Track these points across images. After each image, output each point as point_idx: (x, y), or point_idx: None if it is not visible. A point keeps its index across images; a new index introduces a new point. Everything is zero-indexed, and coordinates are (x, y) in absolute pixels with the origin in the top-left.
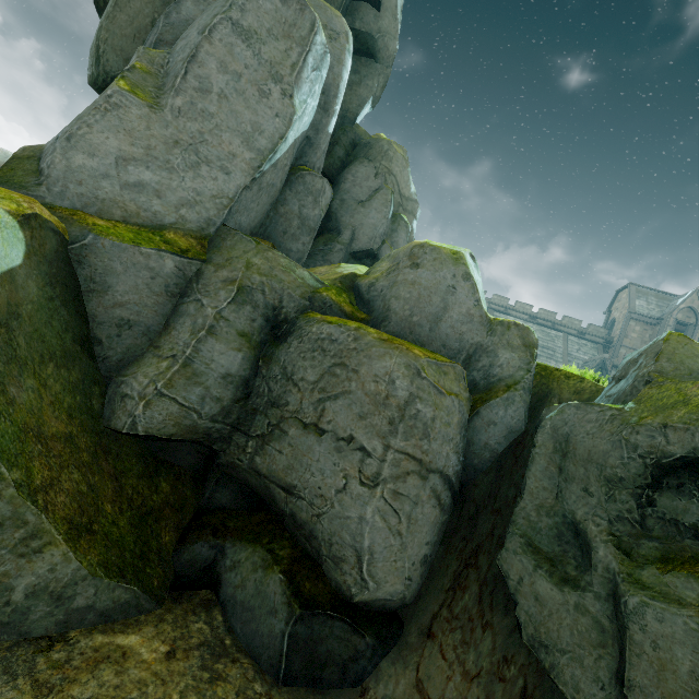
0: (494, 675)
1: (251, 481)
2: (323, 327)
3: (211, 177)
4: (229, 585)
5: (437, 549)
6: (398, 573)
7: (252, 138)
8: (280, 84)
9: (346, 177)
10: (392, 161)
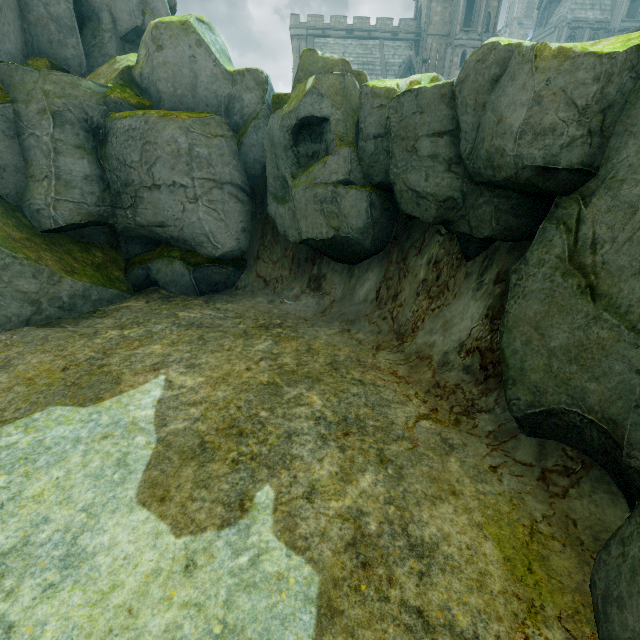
0: (283, 257)
1: (143, 233)
2: (123, 122)
3: None
4: (161, 279)
5: (251, 225)
6: (230, 238)
7: None
8: None
9: None
10: None
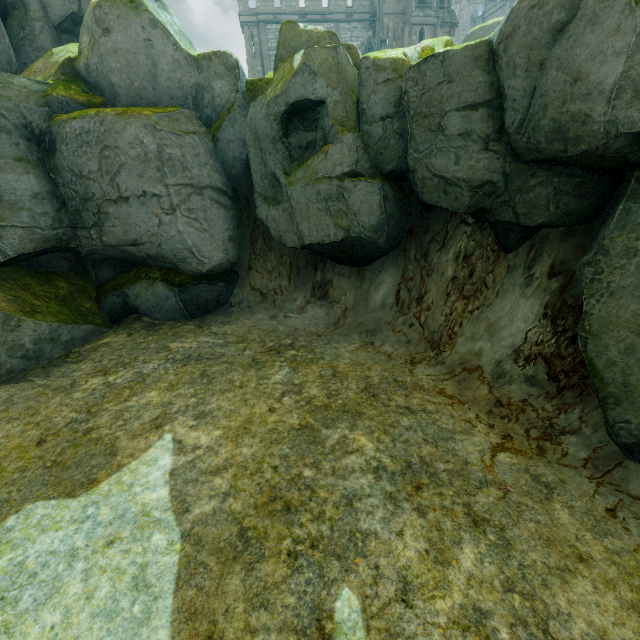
0: (279, 265)
1: (113, 254)
2: (73, 124)
3: None
4: (141, 305)
5: (237, 232)
6: (217, 250)
7: None
8: None
9: None
10: None
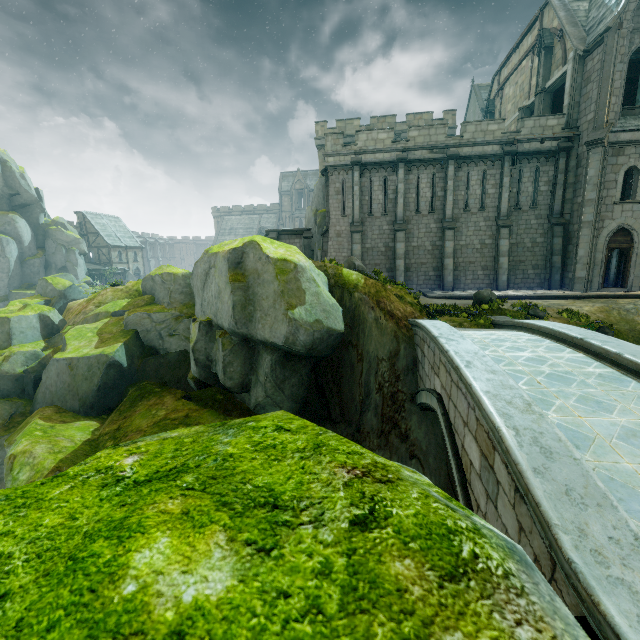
0: None
1: None
2: None
3: (1, 283)
4: None
5: None
6: None
7: (3, 271)
8: (2, 257)
9: (46, 246)
10: (56, 235)
